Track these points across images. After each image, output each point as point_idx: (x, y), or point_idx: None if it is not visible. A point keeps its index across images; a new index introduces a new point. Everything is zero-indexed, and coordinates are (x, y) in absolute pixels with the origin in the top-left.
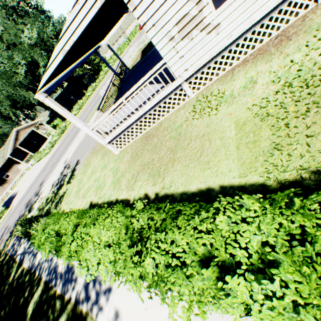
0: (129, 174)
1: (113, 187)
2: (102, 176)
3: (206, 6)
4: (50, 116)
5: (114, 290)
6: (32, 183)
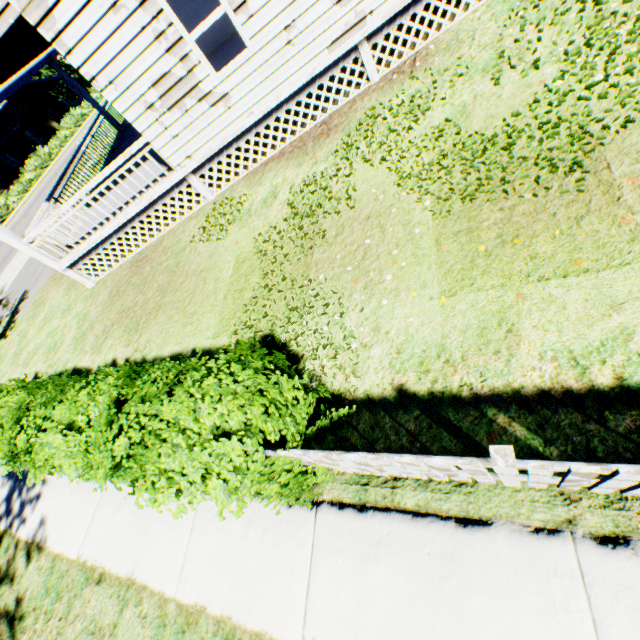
0: (101, 326)
1: (74, 348)
2: (61, 327)
3: (200, 66)
4: None
5: (45, 495)
6: None
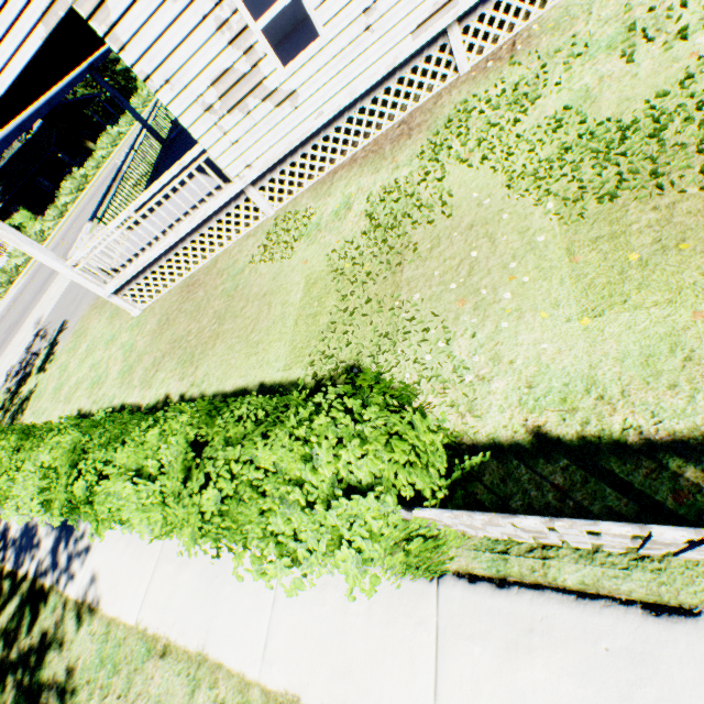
0: (150, 357)
1: (121, 383)
2: (105, 359)
3: (265, 59)
4: (3, 201)
5: (95, 548)
6: None
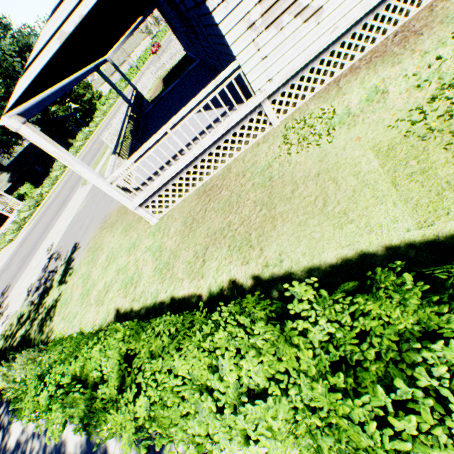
0: (188, 252)
1: (159, 278)
2: (131, 262)
3: None
4: (12, 180)
5: None
6: None
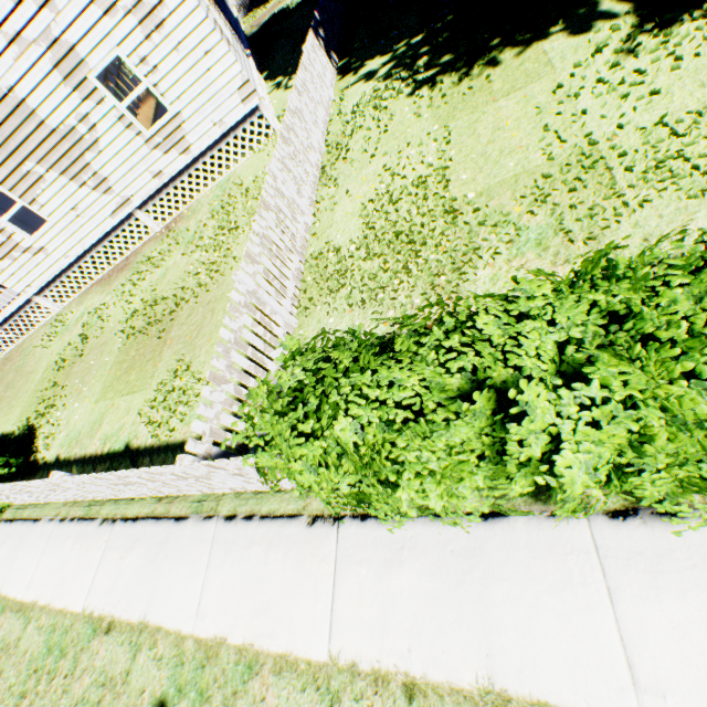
0: None
1: None
2: None
3: (16, 234)
4: None
5: None
6: None
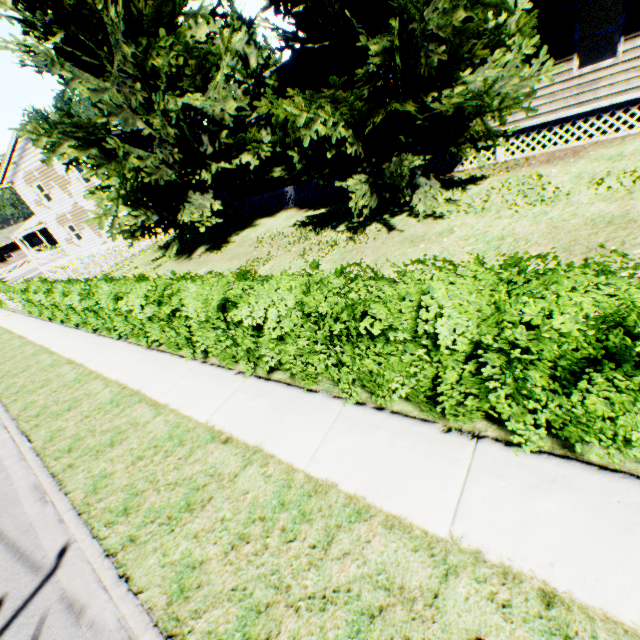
0: None
1: None
2: None
3: (75, 239)
4: None
5: None
6: (21, 274)
